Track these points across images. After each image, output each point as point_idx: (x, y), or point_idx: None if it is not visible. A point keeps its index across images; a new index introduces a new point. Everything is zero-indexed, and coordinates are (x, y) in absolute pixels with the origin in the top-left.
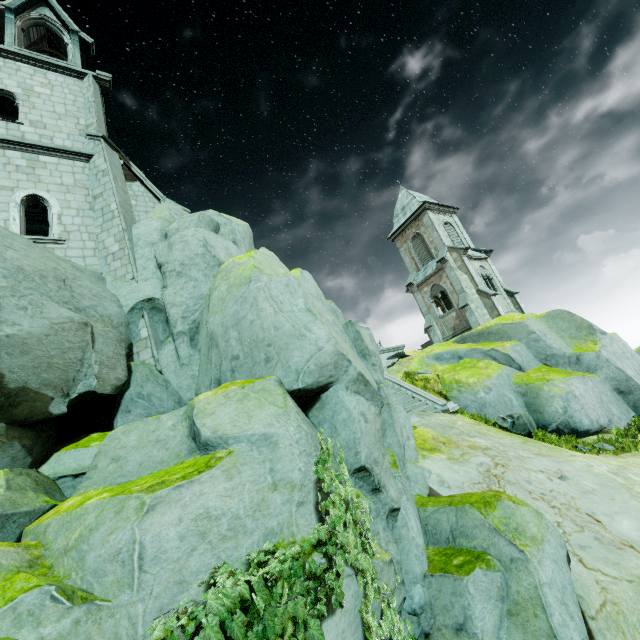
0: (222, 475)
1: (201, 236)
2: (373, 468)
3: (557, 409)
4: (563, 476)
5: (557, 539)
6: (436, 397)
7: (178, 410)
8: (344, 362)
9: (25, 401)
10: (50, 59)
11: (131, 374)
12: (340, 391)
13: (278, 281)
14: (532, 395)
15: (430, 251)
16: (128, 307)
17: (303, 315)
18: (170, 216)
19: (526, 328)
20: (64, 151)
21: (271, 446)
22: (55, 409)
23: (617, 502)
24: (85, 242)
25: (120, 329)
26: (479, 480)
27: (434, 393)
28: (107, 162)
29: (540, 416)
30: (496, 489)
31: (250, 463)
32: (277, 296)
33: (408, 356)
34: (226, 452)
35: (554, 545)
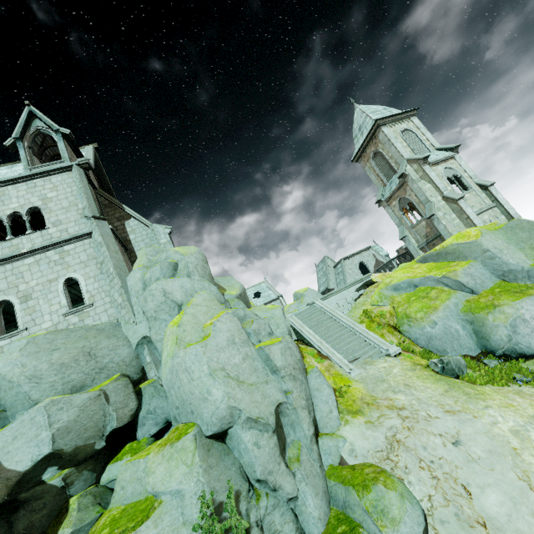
0: (152, 525)
1: (161, 288)
2: (268, 478)
3: (502, 337)
4: (457, 441)
5: (414, 519)
6: (383, 340)
7: (146, 457)
8: (237, 411)
9: (80, 451)
10: (49, 167)
11: (142, 397)
12: (239, 430)
13: (190, 353)
14: (478, 324)
15: (391, 166)
16: (134, 345)
17: (207, 379)
18: (148, 260)
19: (480, 247)
20: (75, 237)
21: (181, 497)
22: (99, 446)
23: (495, 473)
24: (104, 299)
25: (132, 364)
26: (382, 447)
27: (389, 328)
28: (100, 236)
29: (487, 343)
30: (392, 458)
31: (170, 511)
32: (190, 367)
33: (375, 283)
34: (159, 502)
35: (410, 525)
